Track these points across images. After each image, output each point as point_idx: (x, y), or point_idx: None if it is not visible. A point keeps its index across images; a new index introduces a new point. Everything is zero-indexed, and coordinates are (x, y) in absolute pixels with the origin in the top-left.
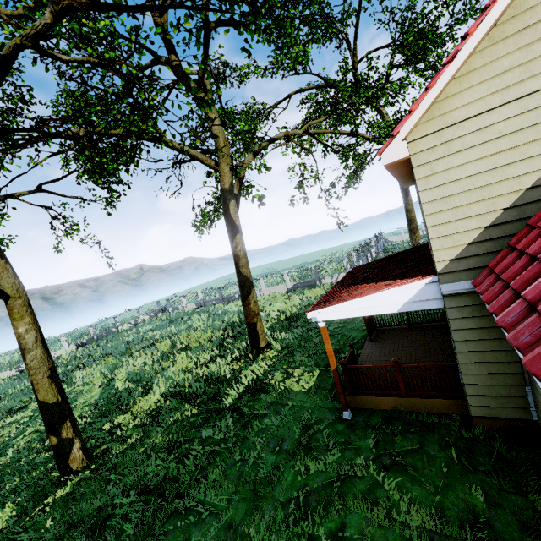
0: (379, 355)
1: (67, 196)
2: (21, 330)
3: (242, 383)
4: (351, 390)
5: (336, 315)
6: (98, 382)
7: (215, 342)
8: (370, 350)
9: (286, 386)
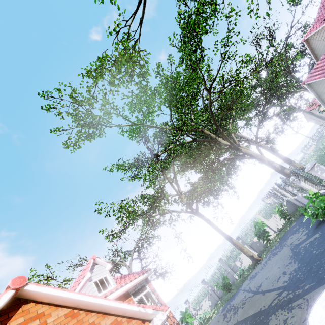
0: None
1: None
2: None
3: None
4: None
5: None
6: None
7: None
8: None
9: None
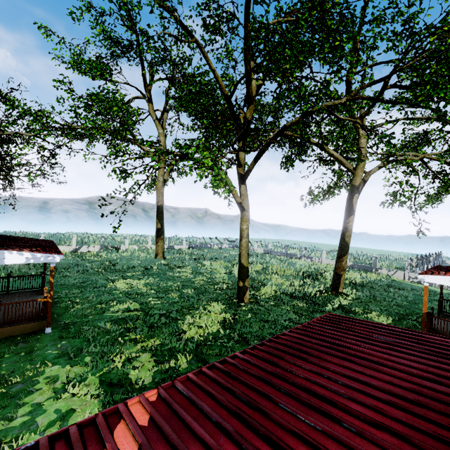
0: (448, 325)
1: (225, 157)
2: (244, 227)
3: (331, 304)
4: (428, 331)
5: (440, 282)
6: (224, 270)
7: (298, 277)
8: (439, 321)
9: (367, 317)
